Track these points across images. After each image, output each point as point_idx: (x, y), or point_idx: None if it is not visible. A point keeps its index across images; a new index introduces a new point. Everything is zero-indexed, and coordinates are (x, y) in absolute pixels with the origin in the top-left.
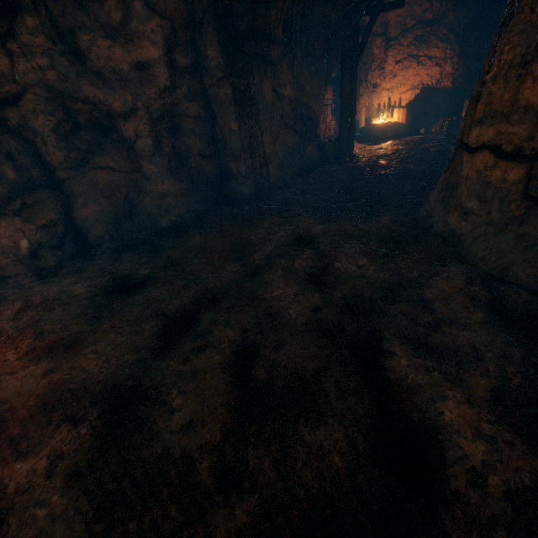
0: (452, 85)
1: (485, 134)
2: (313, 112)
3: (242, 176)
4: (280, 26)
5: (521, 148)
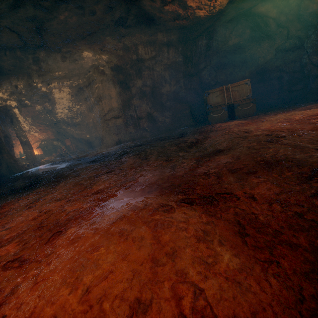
0: (55, 137)
1: (110, 115)
2: (11, 140)
3: None
4: None
5: (119, 115)
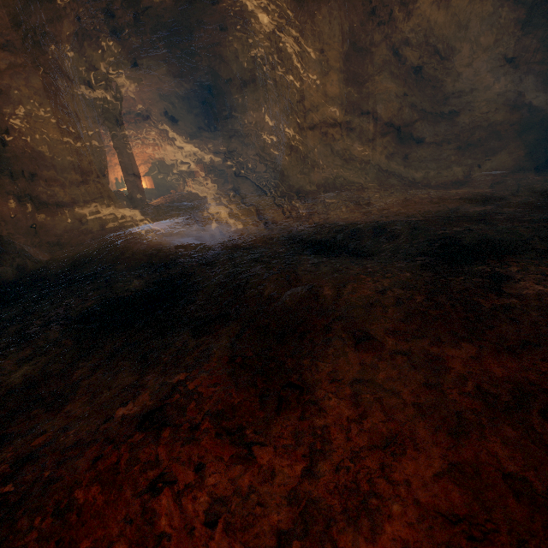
0: (177, 158)
1: (316, 116)
2: (104, 154)
3: (80, 206)
4: (69, 43)
5: (337, 119)
